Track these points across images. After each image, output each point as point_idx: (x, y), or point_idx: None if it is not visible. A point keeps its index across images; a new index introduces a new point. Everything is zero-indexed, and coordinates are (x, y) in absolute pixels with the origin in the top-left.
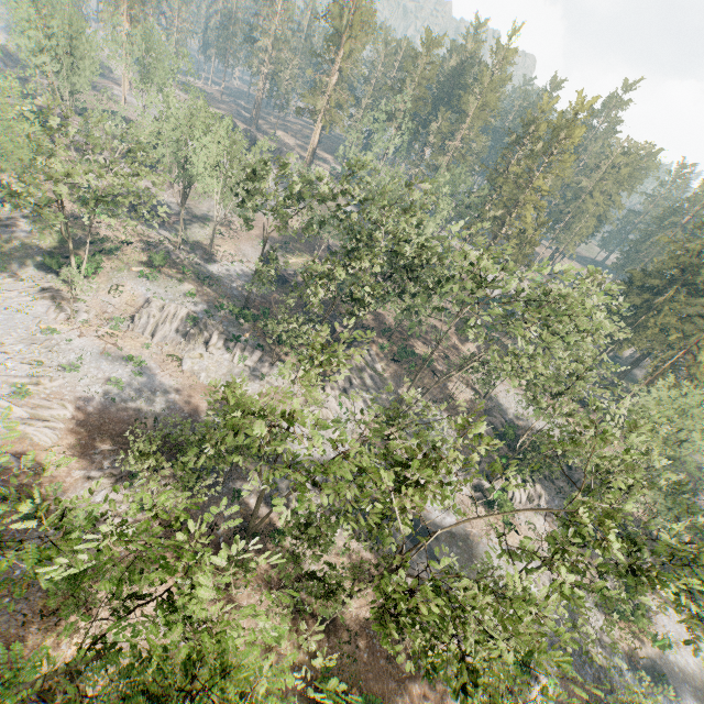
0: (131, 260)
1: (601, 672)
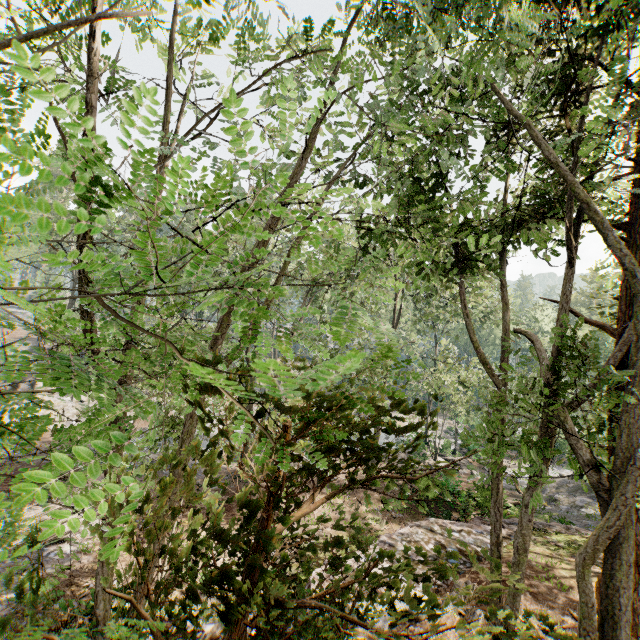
0: None
1: None
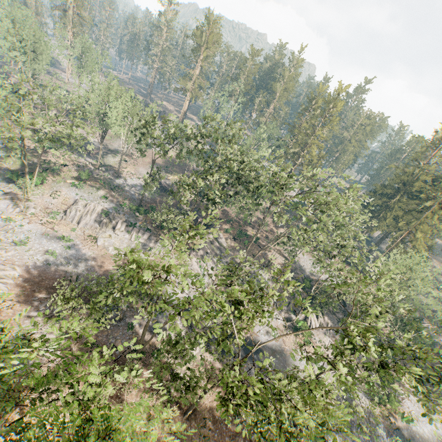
0: (66, 175)
1: (370, 440)
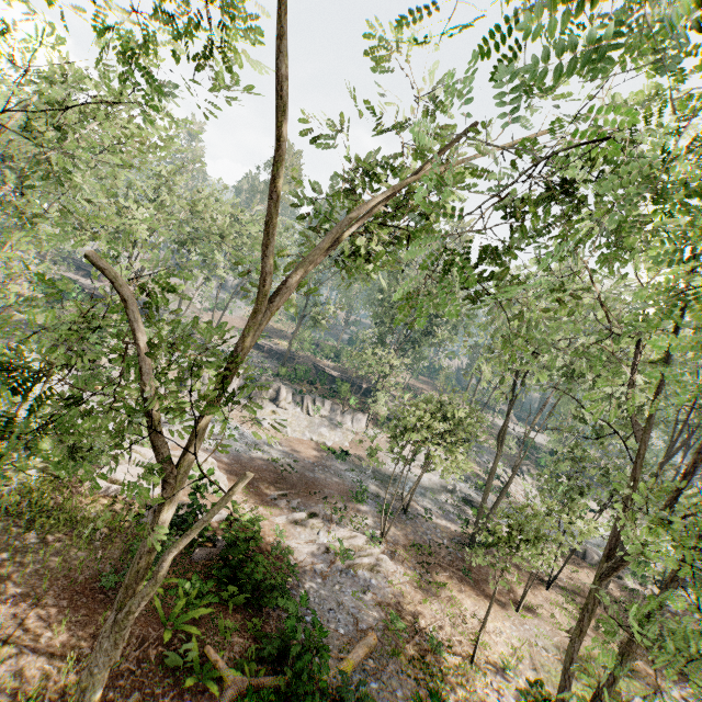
0: None
1: None
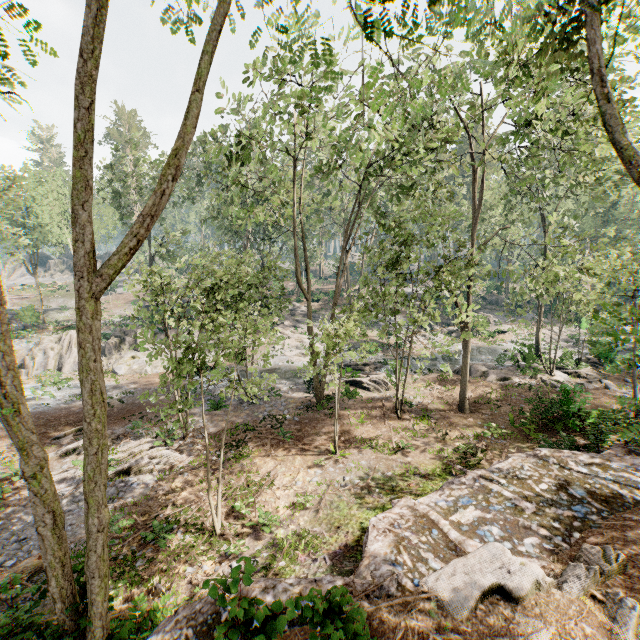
0: None
1: None
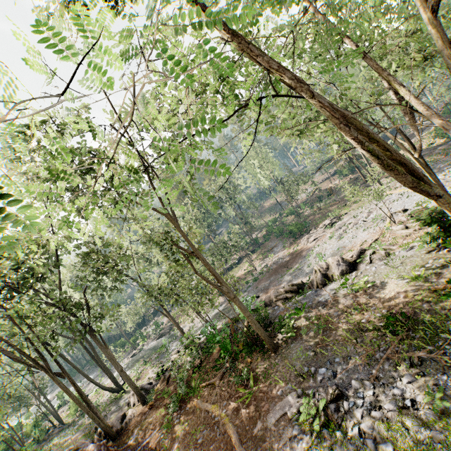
0: None
1: None
